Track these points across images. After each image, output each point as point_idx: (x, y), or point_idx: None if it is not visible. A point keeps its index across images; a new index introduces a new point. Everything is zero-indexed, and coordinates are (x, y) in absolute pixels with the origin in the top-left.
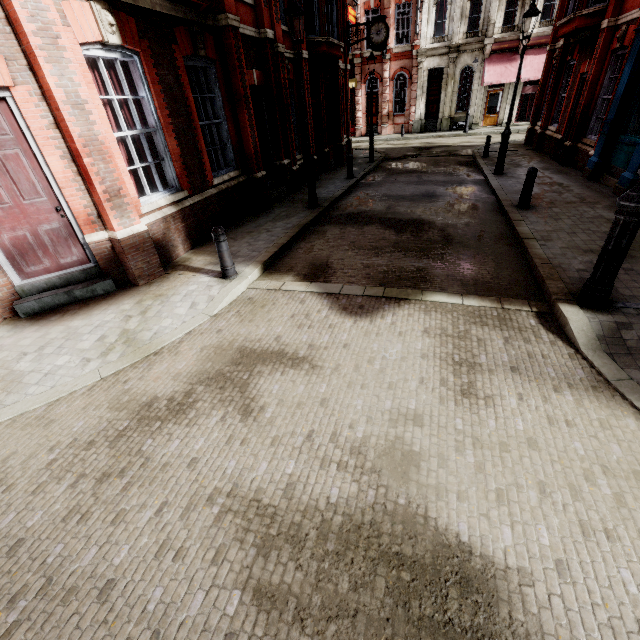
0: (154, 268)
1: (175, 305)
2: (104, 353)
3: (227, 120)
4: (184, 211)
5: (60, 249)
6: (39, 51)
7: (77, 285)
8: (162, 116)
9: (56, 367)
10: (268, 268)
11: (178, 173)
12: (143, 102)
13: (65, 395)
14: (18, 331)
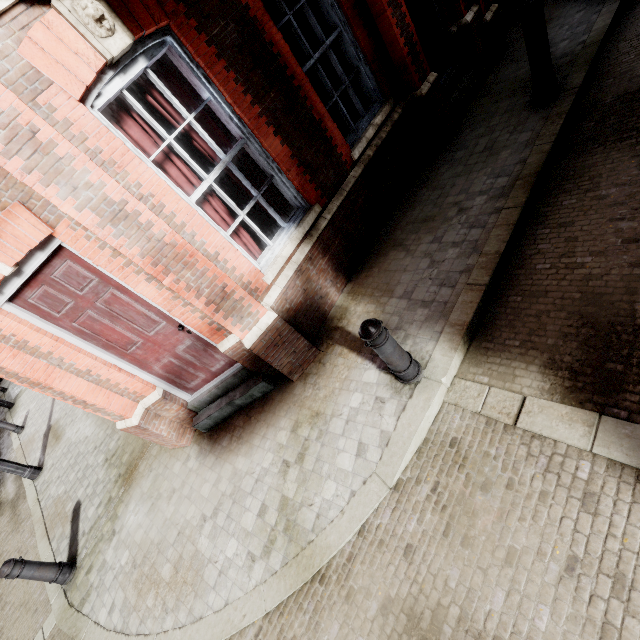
0: (304, 353)
1: (336, 445)
2: (266, 548)
3: (348, 21)
4: (322, 238)
5: (205, 360)
6: (28, 177)
7: (235, 391)
8: (243, 113)
9: (226, 561)
10: (476, 331)
11: (297, 186)
12: (212, 107)
13: (236, 632)
14: (201, 462)
